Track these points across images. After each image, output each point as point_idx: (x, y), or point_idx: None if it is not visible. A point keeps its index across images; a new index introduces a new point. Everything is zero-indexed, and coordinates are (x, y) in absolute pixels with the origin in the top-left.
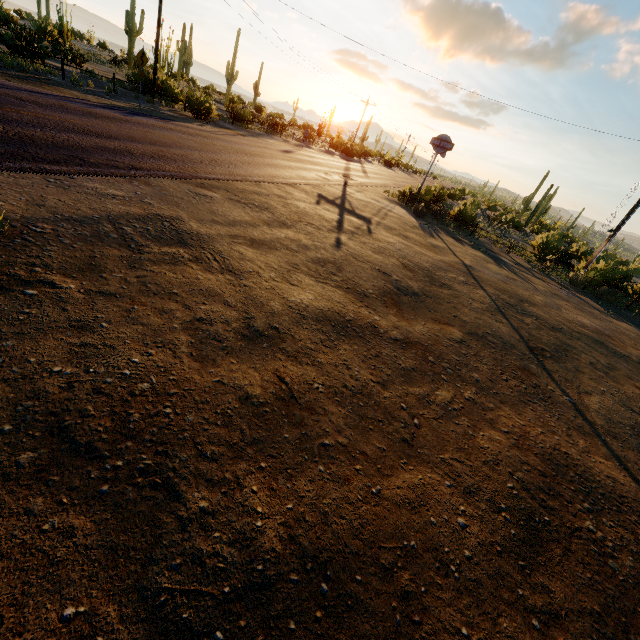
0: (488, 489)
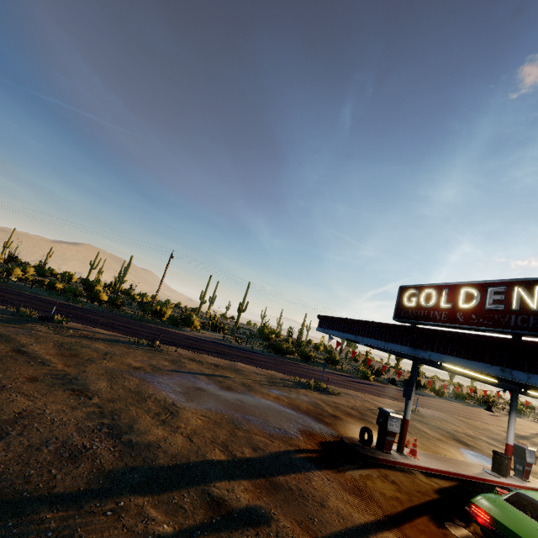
0: None
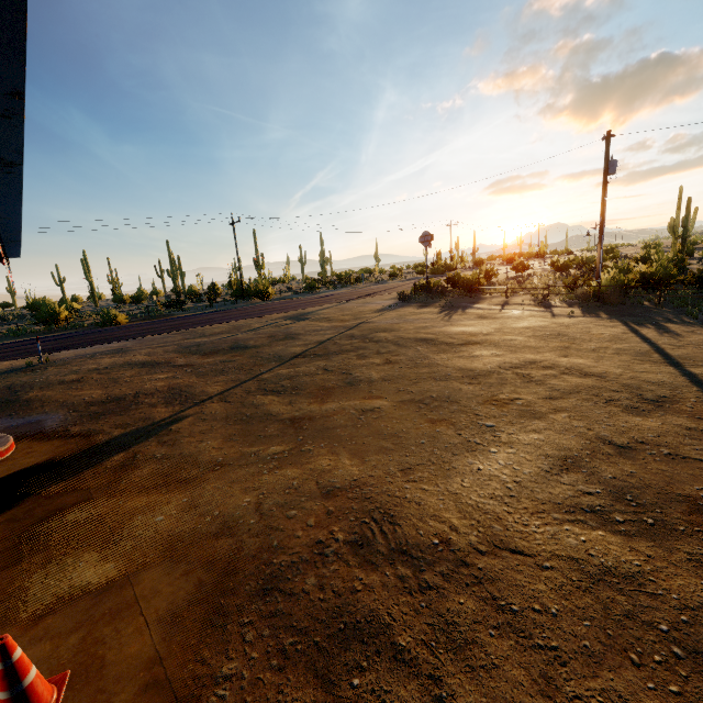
0: (117, 394)
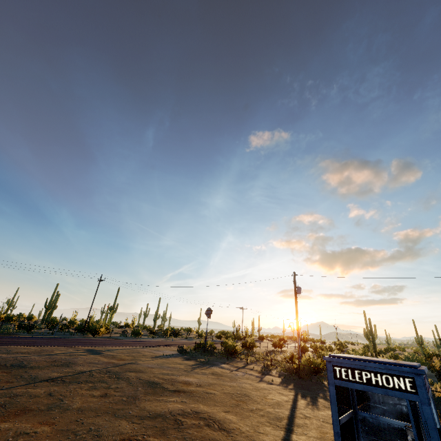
0: None
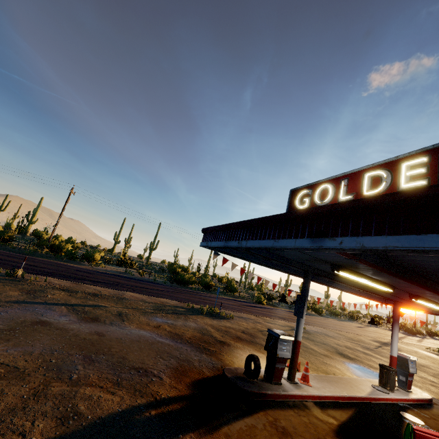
0: None
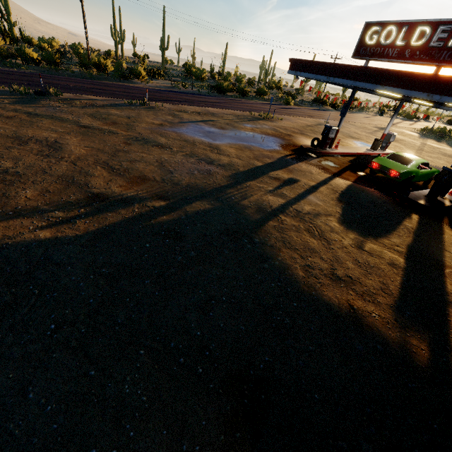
0: None
